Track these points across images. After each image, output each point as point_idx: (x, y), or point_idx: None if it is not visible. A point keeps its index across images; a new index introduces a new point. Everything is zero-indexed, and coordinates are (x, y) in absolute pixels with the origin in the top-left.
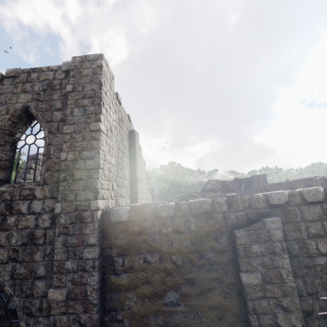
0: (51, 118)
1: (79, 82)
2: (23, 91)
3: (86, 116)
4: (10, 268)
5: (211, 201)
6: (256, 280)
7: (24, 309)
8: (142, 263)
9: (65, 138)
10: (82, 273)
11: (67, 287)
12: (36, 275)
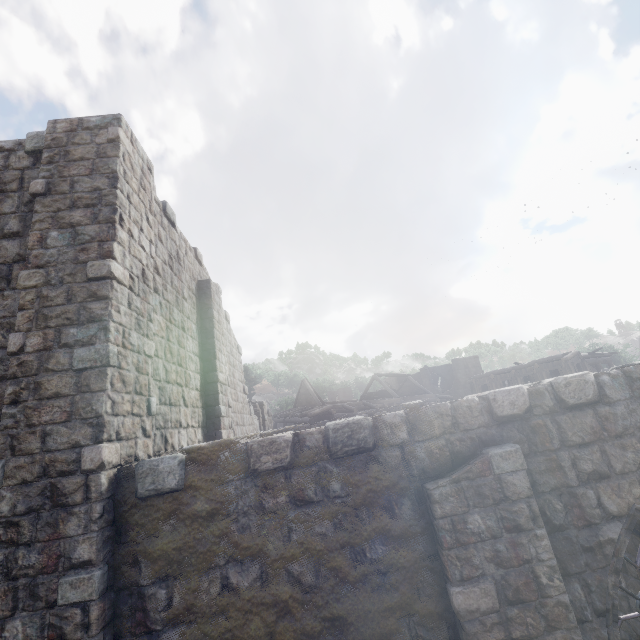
0: None
1: (63, 173)
2: None
3: (77, 247)
4: None
5: (372, 422)
6: (486, 601)
7: None
8: (217, 594)
9: (23, 298)
10: None
11: None
12: None
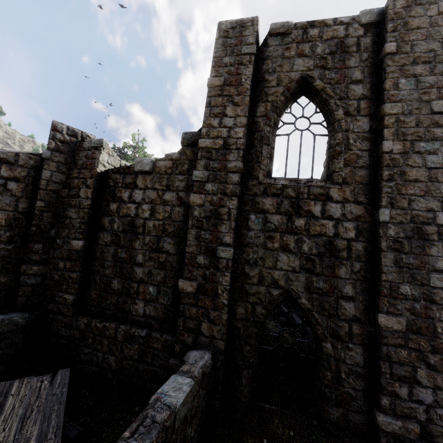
0: (347, 93)
1: (405, 39)
2: (299, 54)
3: (420, 91)
4: (305, 279)
5: None
6: None
7: (328, 329)
8: None
9: (387, 121)
10: (426, 303)
11: (405, 317)
12: (340, 294)
